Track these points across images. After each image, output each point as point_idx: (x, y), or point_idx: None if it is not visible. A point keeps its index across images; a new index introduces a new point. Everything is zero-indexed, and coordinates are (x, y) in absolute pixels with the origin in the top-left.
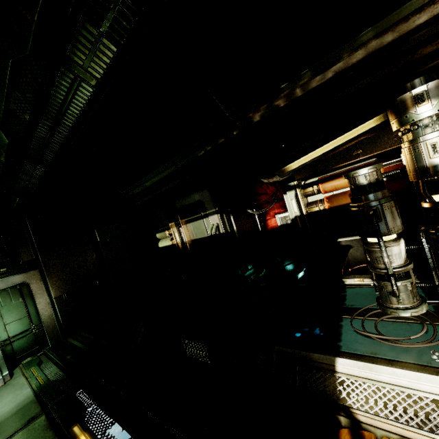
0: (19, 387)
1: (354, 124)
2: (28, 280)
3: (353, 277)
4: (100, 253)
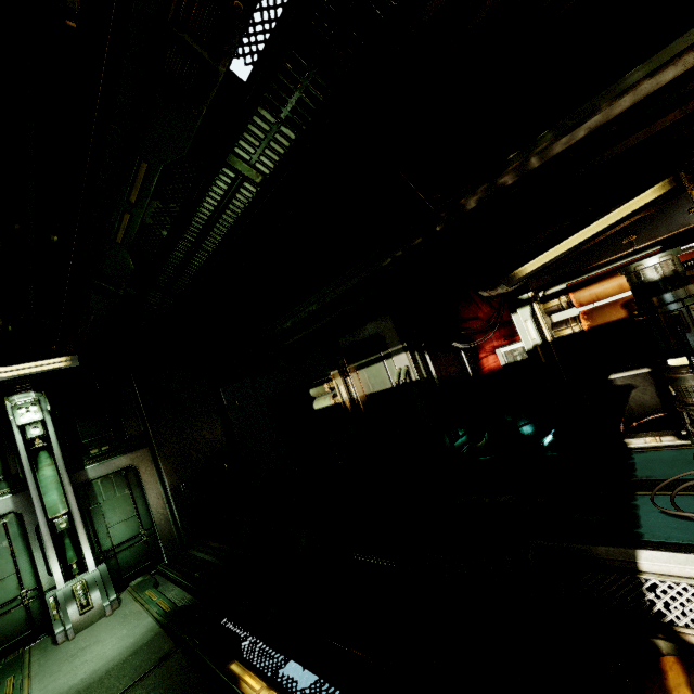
0: (135, 616)
1: (624, 198)
2: (136, 462)
3: (642, 435)
4: (228, 423)
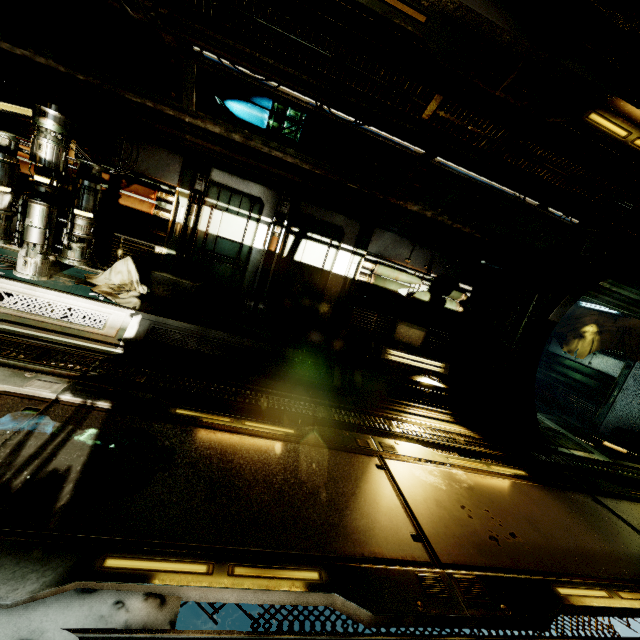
0: None
1: None
2: None
3: None
4: None
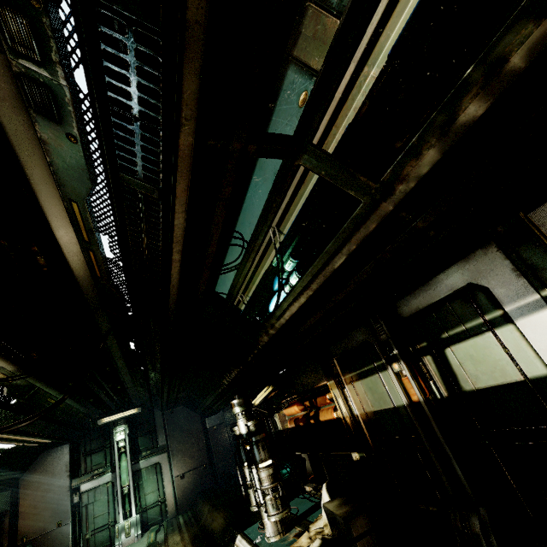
0: (142, 543)
1: (260, 390)
2: (161, 460)
3: (309, 485)
4: (208, 439)
